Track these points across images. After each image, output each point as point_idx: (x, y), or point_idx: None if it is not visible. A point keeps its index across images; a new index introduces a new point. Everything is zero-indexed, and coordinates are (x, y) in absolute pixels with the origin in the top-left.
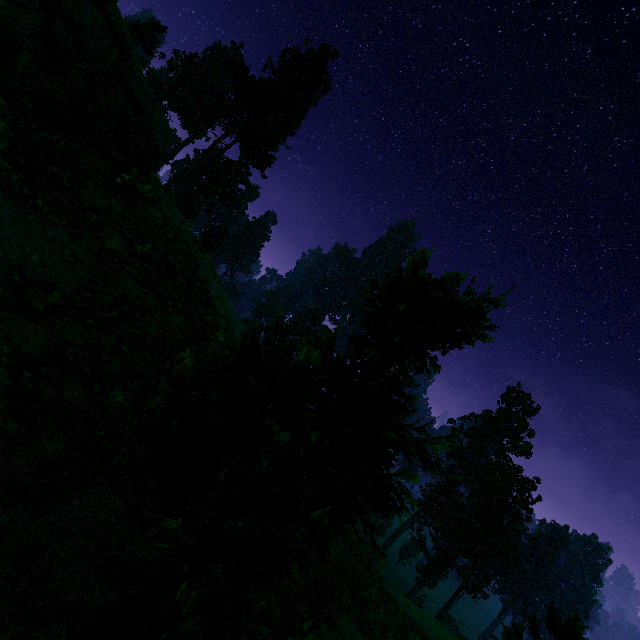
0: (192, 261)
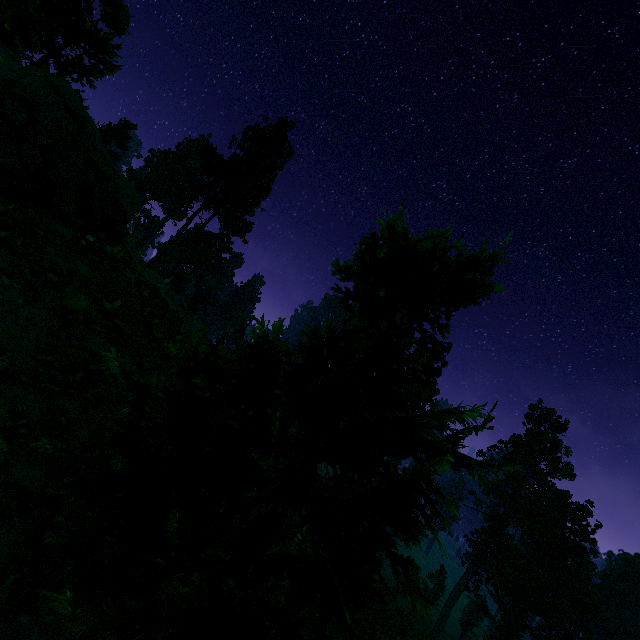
0: (171, 316)
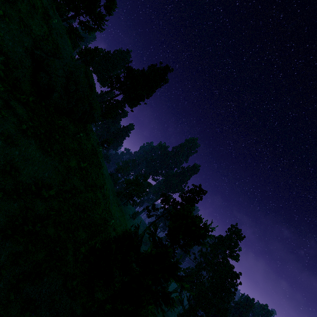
0: (100, 165)
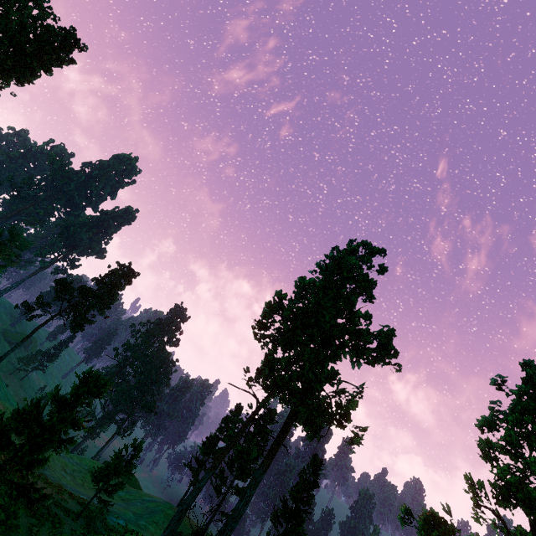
0: None
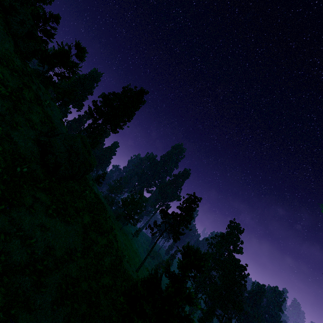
0: (105, 210)
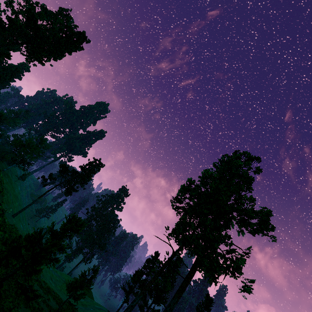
0: None
